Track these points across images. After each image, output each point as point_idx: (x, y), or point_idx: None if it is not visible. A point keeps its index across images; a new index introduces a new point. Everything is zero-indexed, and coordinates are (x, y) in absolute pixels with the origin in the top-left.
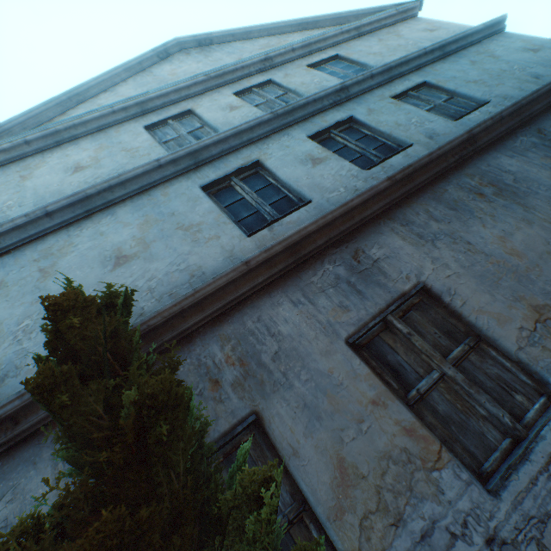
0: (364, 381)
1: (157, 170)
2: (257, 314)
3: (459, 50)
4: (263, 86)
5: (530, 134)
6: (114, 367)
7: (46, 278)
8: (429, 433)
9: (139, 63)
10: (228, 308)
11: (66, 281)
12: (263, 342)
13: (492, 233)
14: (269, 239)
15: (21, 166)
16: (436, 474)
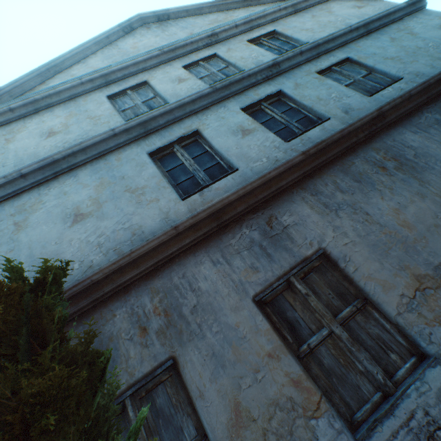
0: (264, 336)
1: (113, 138)
2: (183, 271)
3: (381, 27)
4: (208, 59)
5: (435, 111)
6: (33, 345)
7: (19, 231)
8: (312, 385)
9: (107, 37)
10: (160, 265)
11: (7, 259)
12: (185, 296)
13: (388, 205)
14: (199, 204)
15: (6, 130)
16: (314, 422)
